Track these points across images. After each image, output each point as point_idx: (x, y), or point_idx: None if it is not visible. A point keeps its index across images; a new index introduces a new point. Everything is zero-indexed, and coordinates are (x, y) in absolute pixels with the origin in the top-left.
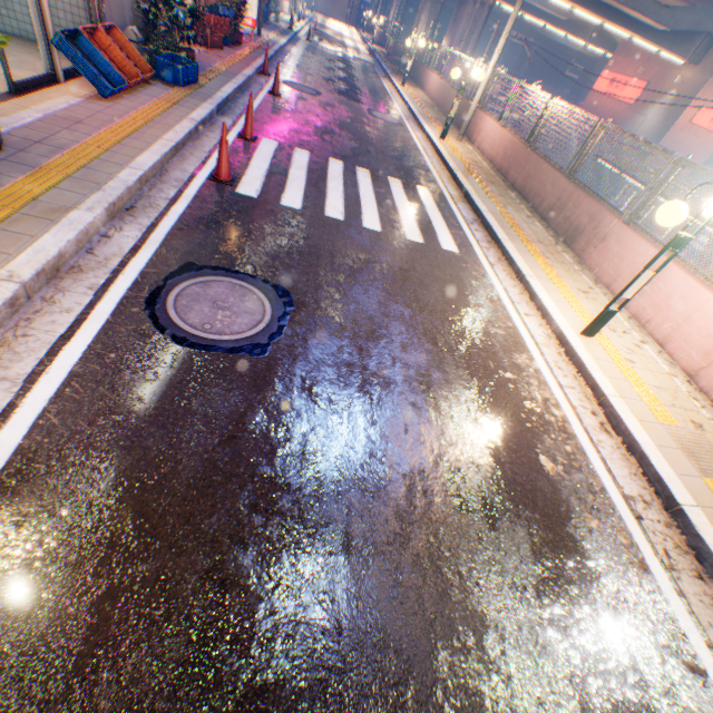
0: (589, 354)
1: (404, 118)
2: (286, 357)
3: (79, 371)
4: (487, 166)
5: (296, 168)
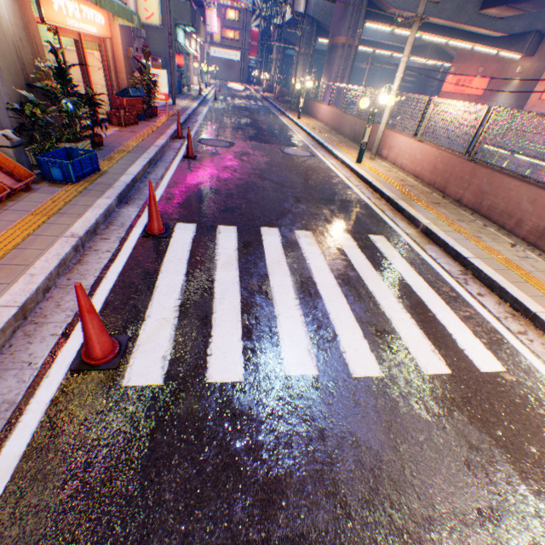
0: None
1: (312, 147)
2: None
3: None
4: (414, 181)
5: (223, 265)
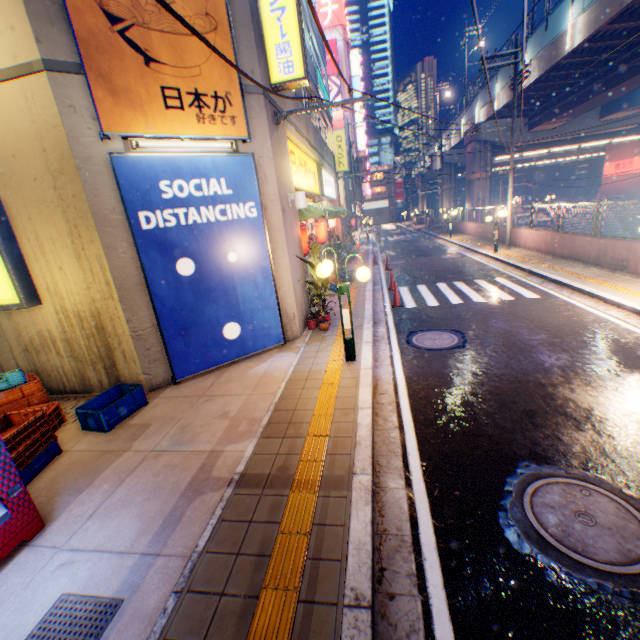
0: None
1: (462, 252)
2: (473, 347)
3: (403, 361)
4: (535, 254)
5: (423, 292)
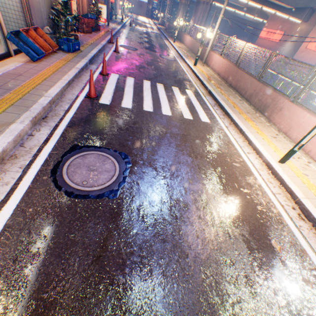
0: (285, 173)
1: (176, 57)
2: (128, 196)
3: (10, 223)
4: (217, 76)
5: (128, 87)
